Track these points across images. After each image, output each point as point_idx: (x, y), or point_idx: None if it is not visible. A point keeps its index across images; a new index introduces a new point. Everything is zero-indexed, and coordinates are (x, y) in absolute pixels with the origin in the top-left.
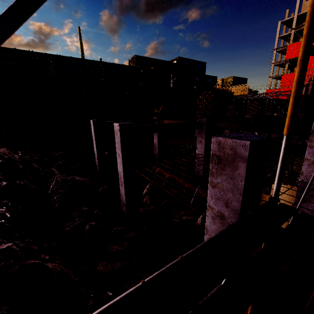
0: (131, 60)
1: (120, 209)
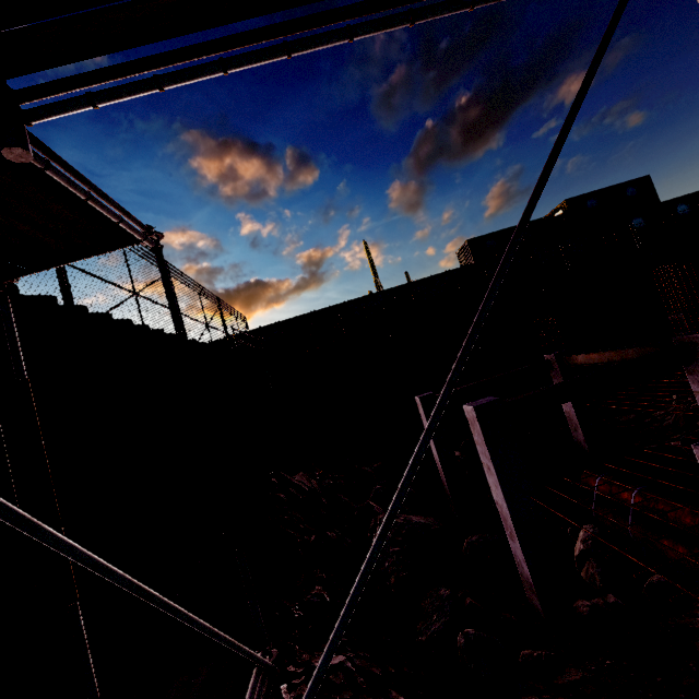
0: (461, 252)
1: (523, 597)
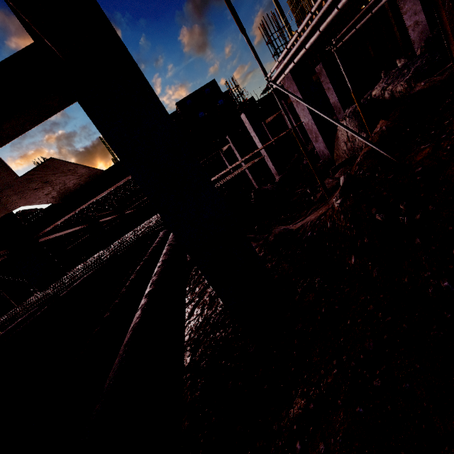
0: None
1: None
